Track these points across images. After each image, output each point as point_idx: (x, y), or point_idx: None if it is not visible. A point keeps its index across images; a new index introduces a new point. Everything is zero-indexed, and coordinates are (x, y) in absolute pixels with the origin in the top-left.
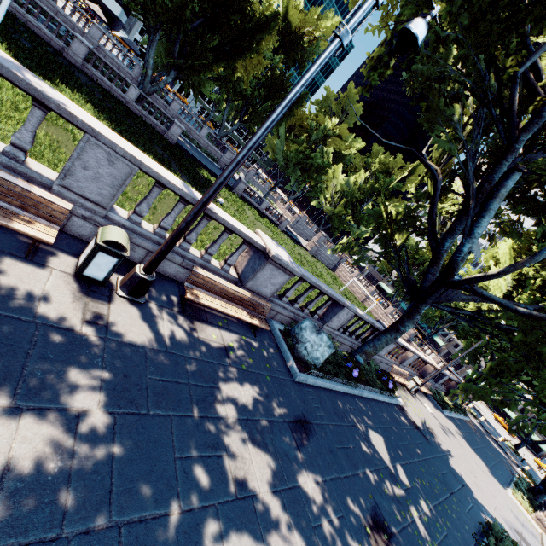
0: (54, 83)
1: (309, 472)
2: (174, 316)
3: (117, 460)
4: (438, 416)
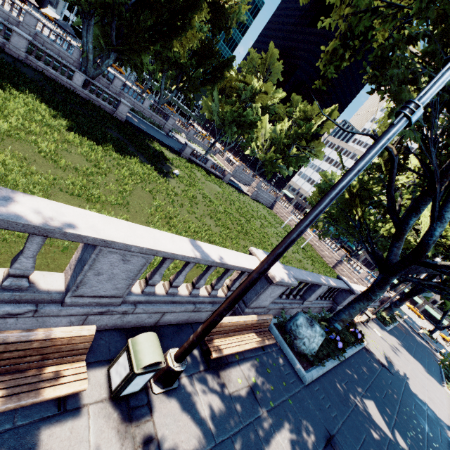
0: (5, 89)
1: None
2: (204, 380)
3: None
4: (385, 337)
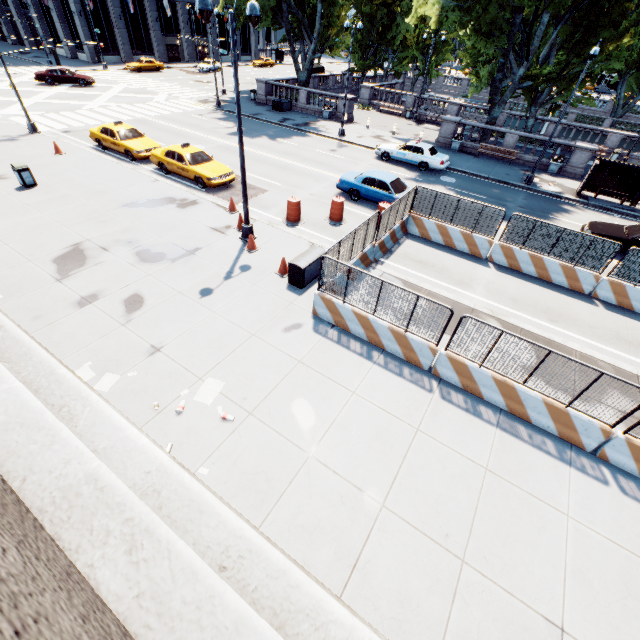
0: None
1: None
2: None
3: None
4: None
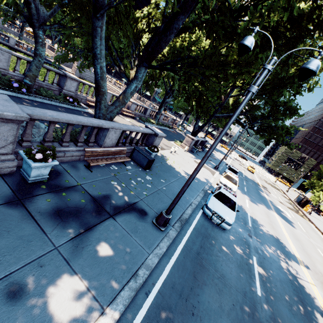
0: None
1: None
2: None
3: None
4: (135, 123)
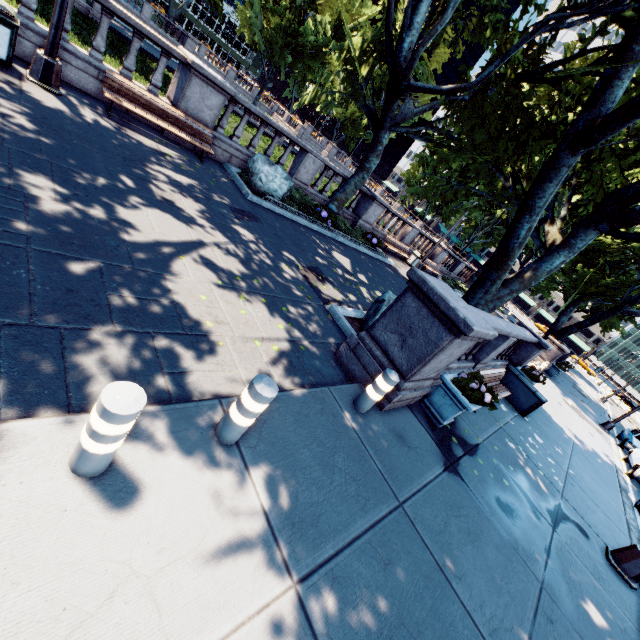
0: None
1: (245, 229)
2: (98, 116)
3: (44, 143)
4: None
